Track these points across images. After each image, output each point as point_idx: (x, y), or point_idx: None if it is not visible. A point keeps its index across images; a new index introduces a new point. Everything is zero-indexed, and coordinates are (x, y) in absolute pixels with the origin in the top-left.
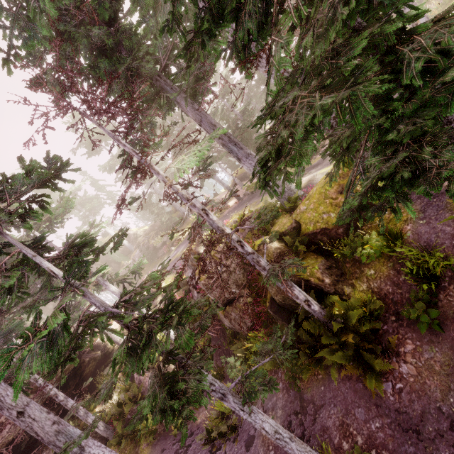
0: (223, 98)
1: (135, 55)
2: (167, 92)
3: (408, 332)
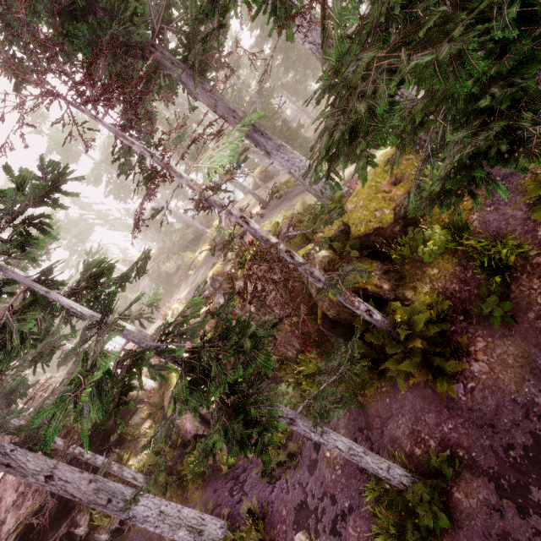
0: (232, 75)
1: (121, 17)
2: (166, 69)
3: (478, 330)
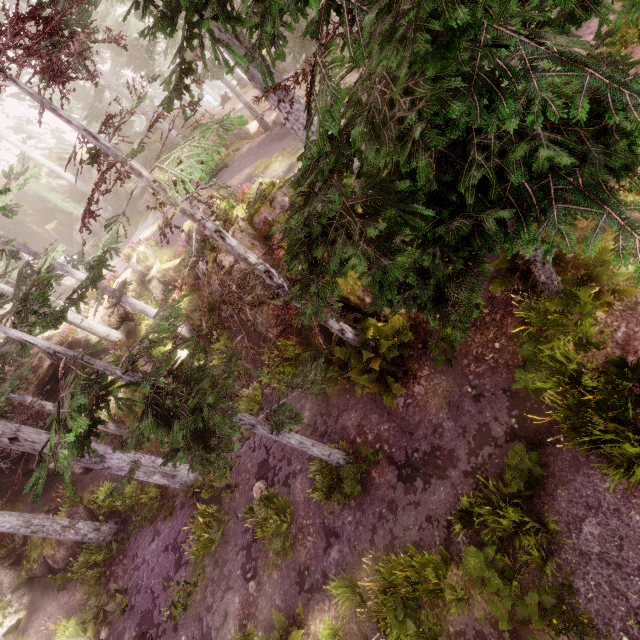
0: None
1: None
2: None
3: (428, 360)
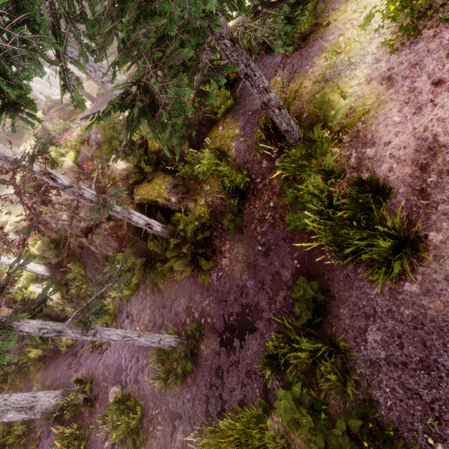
0: None
1: None
2: None
3: (227, 235)
